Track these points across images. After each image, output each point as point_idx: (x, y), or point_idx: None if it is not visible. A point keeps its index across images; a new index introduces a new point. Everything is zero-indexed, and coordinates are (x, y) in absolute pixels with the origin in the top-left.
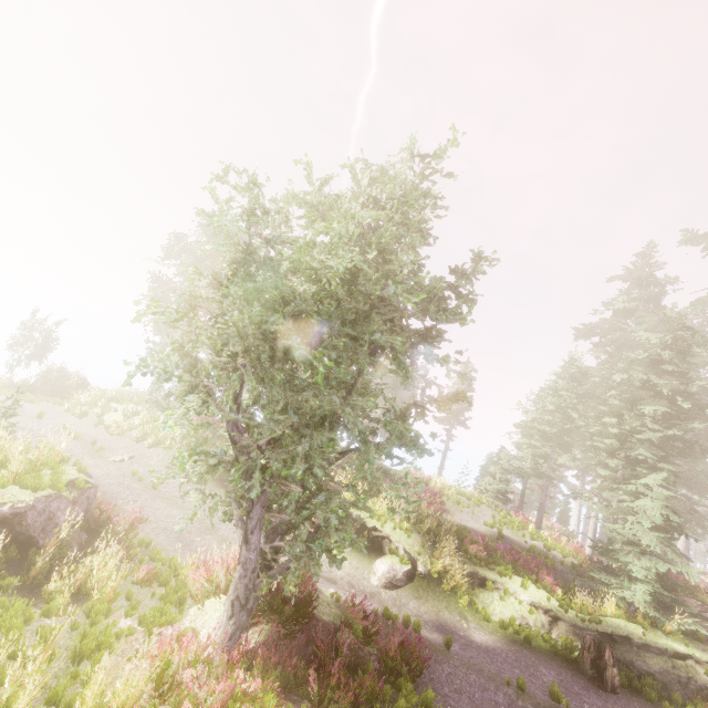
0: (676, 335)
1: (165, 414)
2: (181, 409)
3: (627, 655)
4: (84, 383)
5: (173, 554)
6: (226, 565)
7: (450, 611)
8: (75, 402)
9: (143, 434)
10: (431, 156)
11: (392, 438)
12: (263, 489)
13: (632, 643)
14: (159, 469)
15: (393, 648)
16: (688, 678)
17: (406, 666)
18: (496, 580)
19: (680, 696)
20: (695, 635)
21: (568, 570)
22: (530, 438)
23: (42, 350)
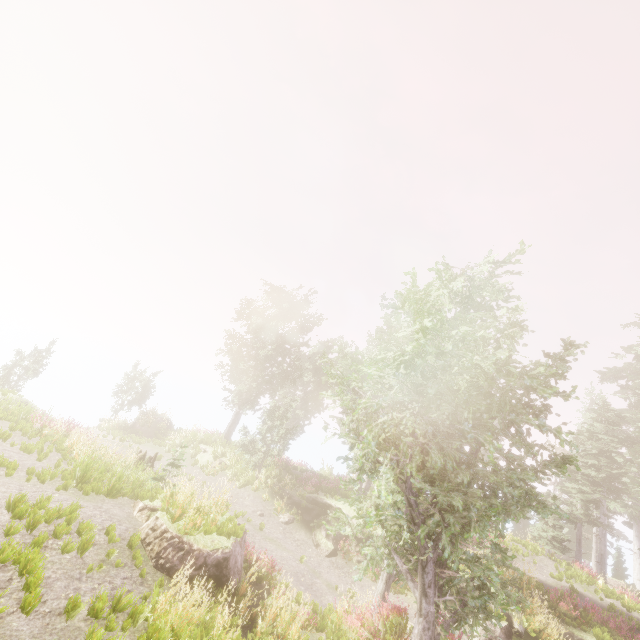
0: None
1: (251, 456)
2: (384, 480)
3: None
4: (169, 424)
5: (304, 598)
6: (382, 614)
7: None
8: (172, 443)
9: (234, 474)
10: (505, 262)
11: (521, 500)
12: (436, 546)
13: None
14: (254, 509)
15: None
16: None
17: None
18: None
19: None
20: None
21: None
22: (578, 483)
23: (140, 396)
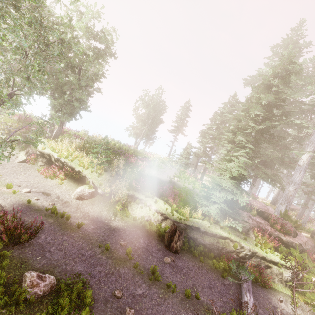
0: (284, 67)
1: None
2: None
3: (196, 236)
4: None
5: None
6: None
7: (109, 211)
8: None
9: None
10: None
11: None
12: None
13: (200, 230)
14: None
15: (2, 227)
16: (223, 247)
17: (6, 237)
18: (142, 199)
19: (216, 254)
20: (237, 229)
21: (189, 197)
22: (202, 137)
23: None
